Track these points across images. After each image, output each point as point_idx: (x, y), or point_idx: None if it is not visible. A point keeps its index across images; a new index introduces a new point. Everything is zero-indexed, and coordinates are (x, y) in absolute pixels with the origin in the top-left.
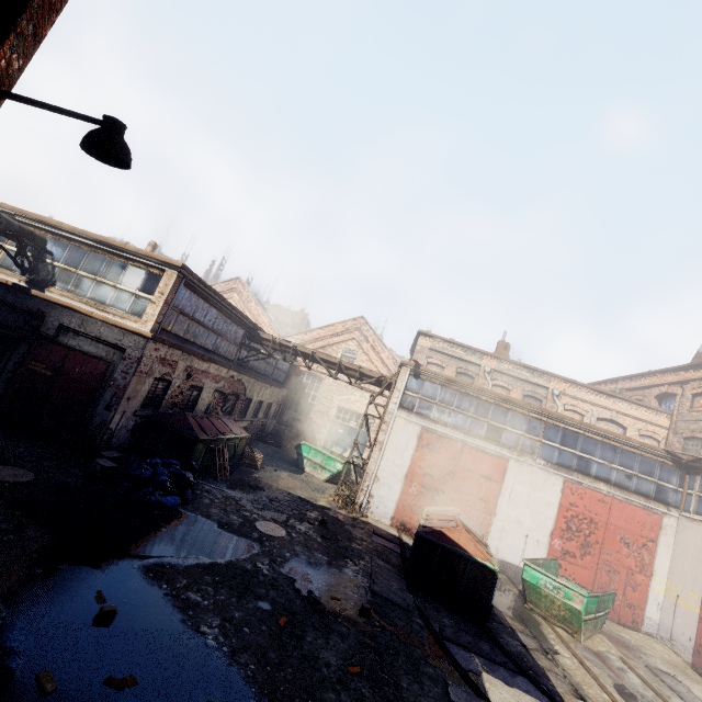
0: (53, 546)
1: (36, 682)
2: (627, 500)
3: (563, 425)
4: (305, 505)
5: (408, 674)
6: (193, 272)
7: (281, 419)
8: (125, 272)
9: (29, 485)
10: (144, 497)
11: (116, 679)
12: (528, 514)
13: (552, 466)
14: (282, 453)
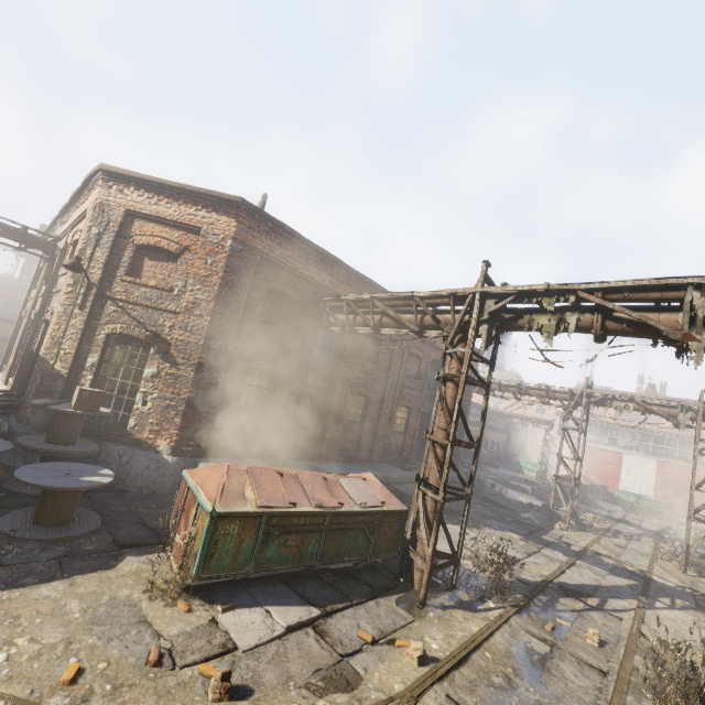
0: None
1: None
2: (699, 469)
3: (652, 433)
4: (520, 478)
5: (540, 493)
6: None
7: (508, 451)
8: None
9: None
10: (465, 465)
11: None
12: (638, 479)
13: (648, 455)
14: (511, 467)
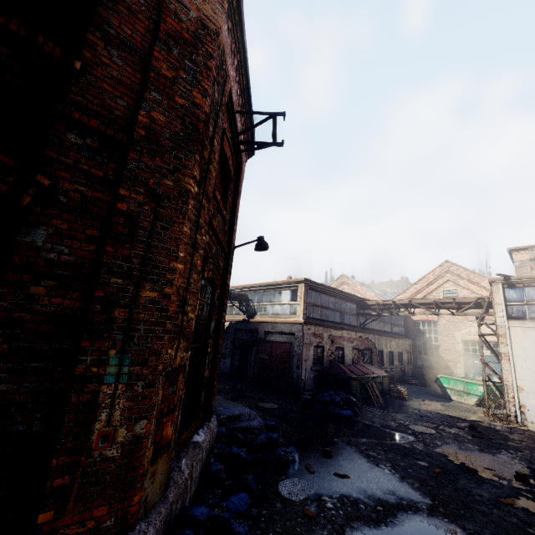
0: (295, 430)
1: (306, 468)
2: None
3: None
4: (454, 419)
5: None
6: (311, 280)
7: (416, 364)
8: (281, 295)
9: (277, 409)
10: (330, 411)
11: (339, 474)
12: None
13: None
14: (426, 389)
